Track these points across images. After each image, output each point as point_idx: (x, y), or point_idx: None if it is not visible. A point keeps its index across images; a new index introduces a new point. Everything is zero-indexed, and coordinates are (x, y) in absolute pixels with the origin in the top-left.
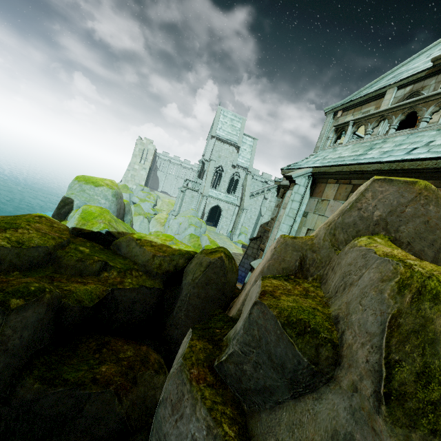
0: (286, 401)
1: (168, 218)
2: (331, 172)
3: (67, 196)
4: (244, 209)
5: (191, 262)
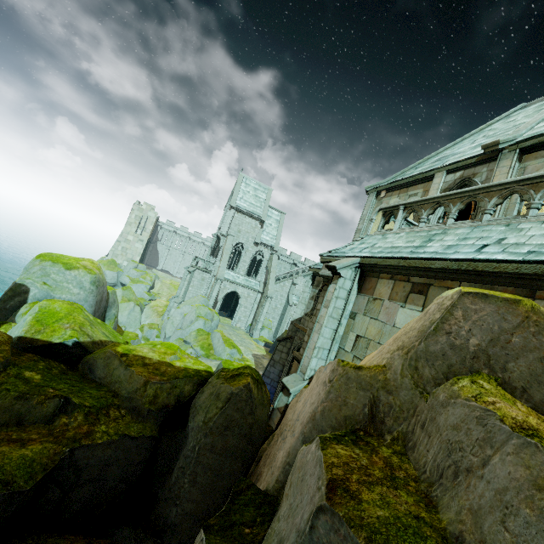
0: None
1: (168, 306)
2: (384, 265)
3: (19, 282)
4: (268, 296)
5: (202, 391)
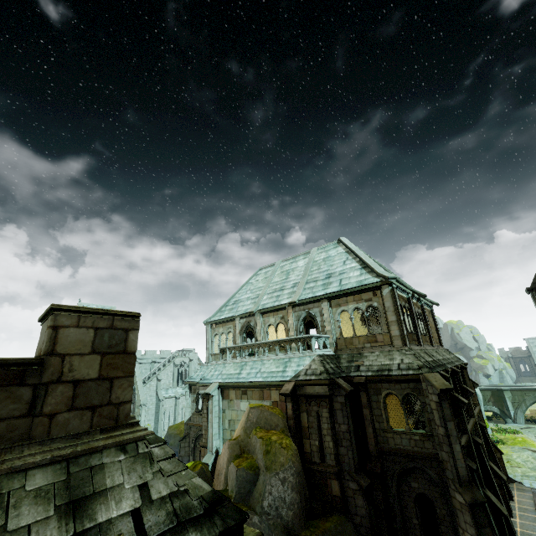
0: (254, 489)
1: None
2: (229, 385)
3: None
4: (142, 405)
5: None
